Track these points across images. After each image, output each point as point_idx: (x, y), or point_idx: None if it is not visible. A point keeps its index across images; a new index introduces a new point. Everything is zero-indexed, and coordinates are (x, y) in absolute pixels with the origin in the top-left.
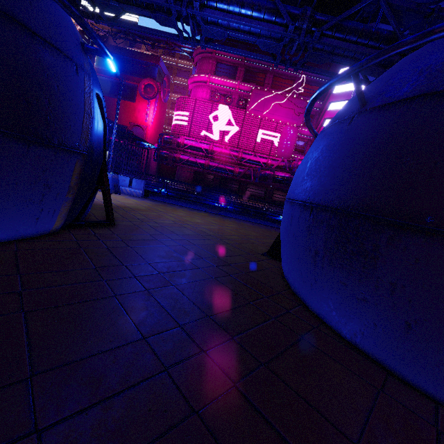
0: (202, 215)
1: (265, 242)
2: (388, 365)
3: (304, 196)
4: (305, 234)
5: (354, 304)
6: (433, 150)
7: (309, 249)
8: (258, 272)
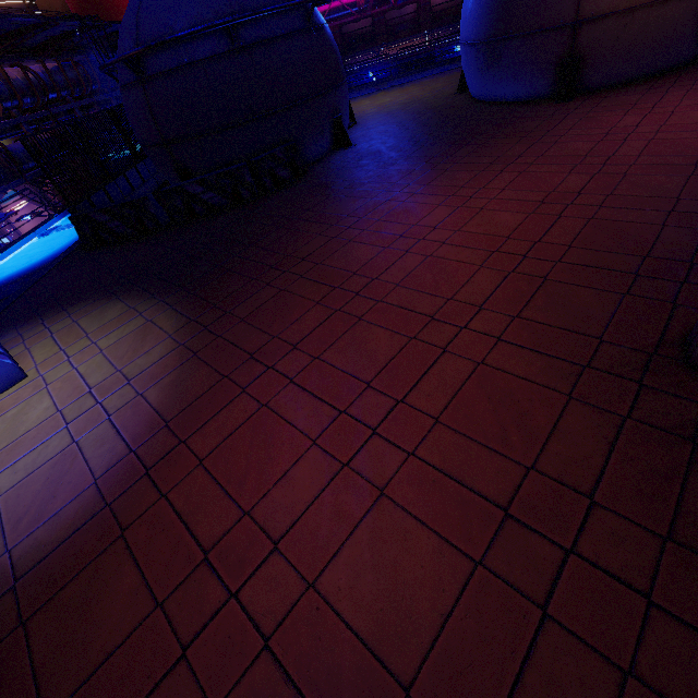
0: (383, 95)
1: (452, 87)
2: (515, 100)
3: (470, 38)
4: (475, 61)
5: (499, 82)
6: (509, 0)
7: (478, 69)
8: (456, 102)
